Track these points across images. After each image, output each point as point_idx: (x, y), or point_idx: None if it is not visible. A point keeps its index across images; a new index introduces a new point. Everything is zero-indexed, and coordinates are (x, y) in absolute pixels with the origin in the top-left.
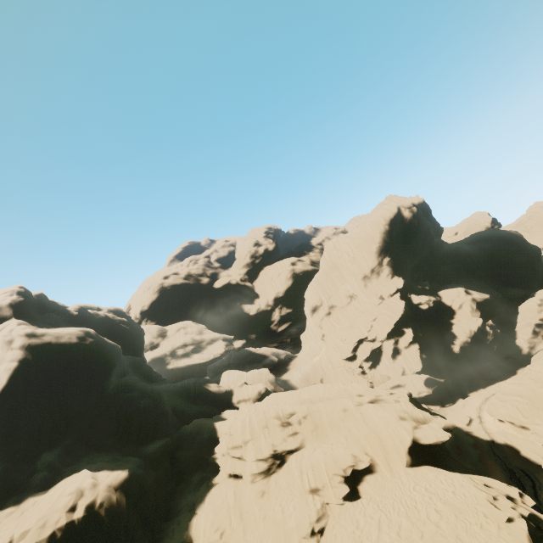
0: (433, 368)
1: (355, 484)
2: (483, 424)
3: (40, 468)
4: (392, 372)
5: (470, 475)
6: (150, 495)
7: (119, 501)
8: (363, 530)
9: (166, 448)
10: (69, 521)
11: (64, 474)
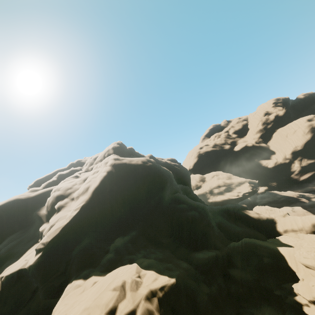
0: None
1: None
2: None
3: (111, 250)
4: None
5: None
6: None
7: None
8: None
9: (217, 262)
10: None
11: (123, 261)
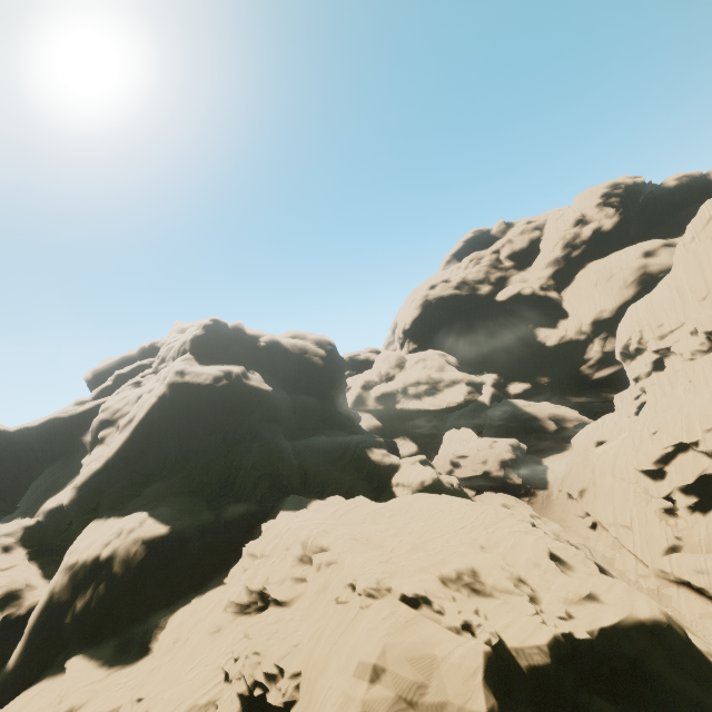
0: None
1: None
2: None
3: (142, 494)
4: None
5: None
6: (188, 558)
7: (137, 554)
8: None
9: (247, 515)
10: (98, 552)
11: (145, 507)
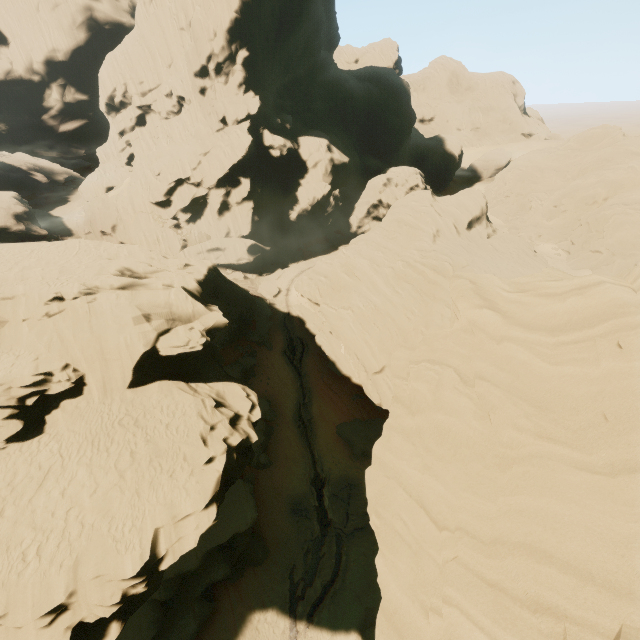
0: (263, 234)
1: (45, 413)
2: (288, 297)
3: None
4: (214, 231)
5: (215, 385)
6: None
7: None
8: (15, 489)
9: None
10: None
11: None
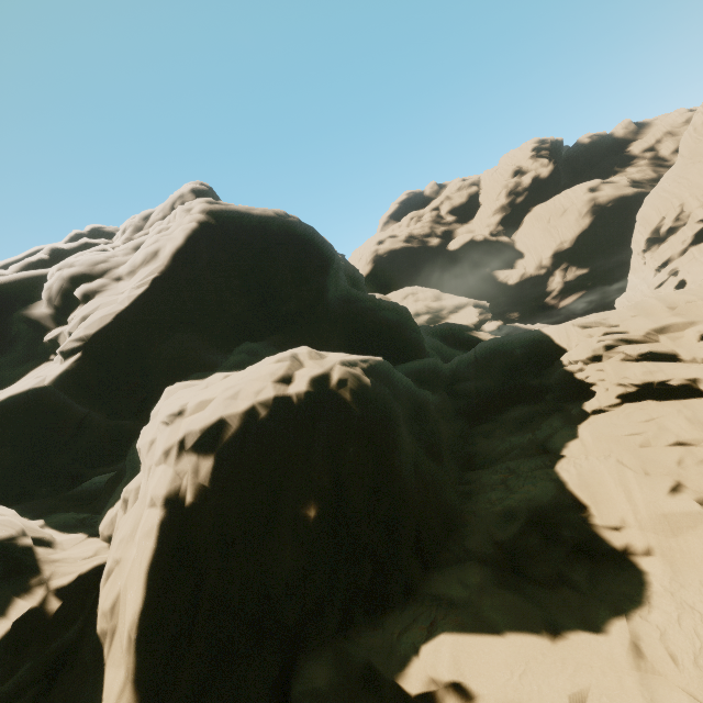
0: None
1: None
2: None
3: (237, 353)
4: None
5: None
6: (429, 417)
7: (376, 388)
8: None
9: (436, 372)
10: (279, 394)
11: None
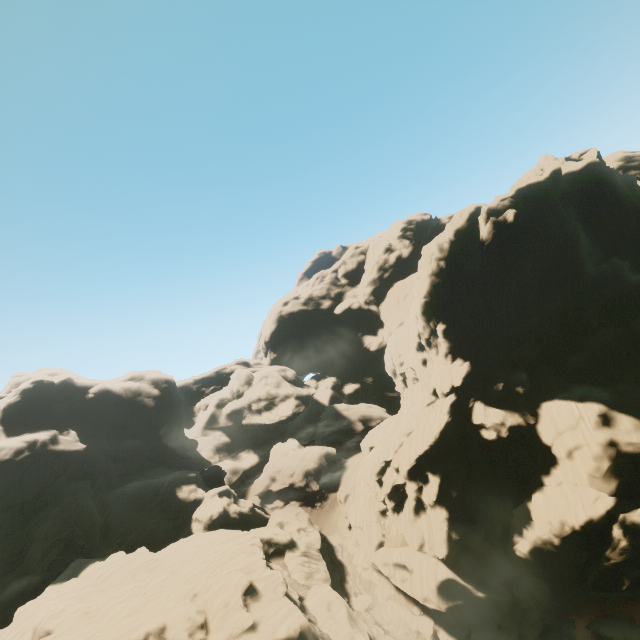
0: (478, 560)
1: None
2: None
3: None
4: (408, 535)
5: None
6: None
7: None
8: None
9: (27, 590)
10: None
11: None
